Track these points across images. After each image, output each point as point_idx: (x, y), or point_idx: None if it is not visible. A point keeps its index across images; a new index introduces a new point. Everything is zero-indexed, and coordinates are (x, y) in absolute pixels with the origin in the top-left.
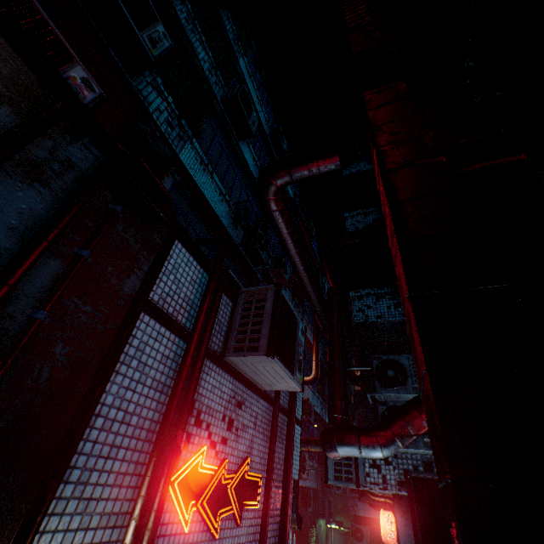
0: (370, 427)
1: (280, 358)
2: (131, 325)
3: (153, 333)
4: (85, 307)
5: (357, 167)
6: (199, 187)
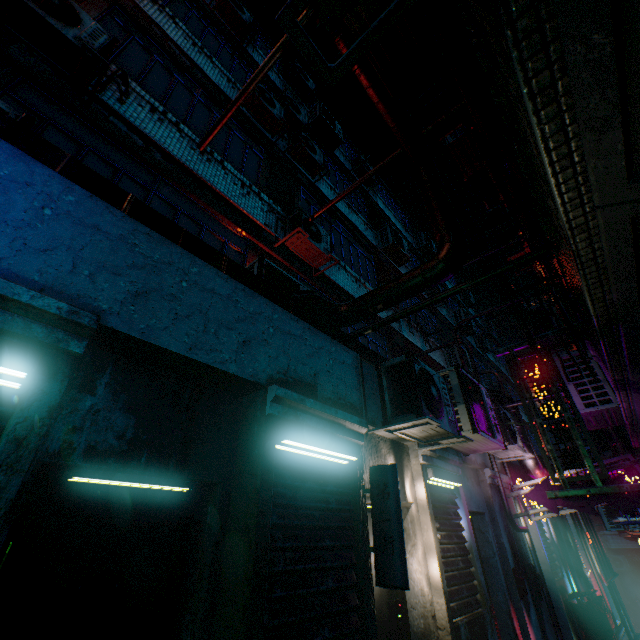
0: None
1: None
2: None
3: None
4: None
5: None
6: None
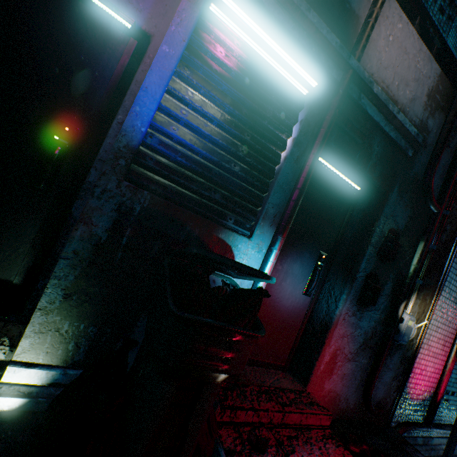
0: None
1: None
2: None
3: None
4: (455, 206)
5: None
6: None
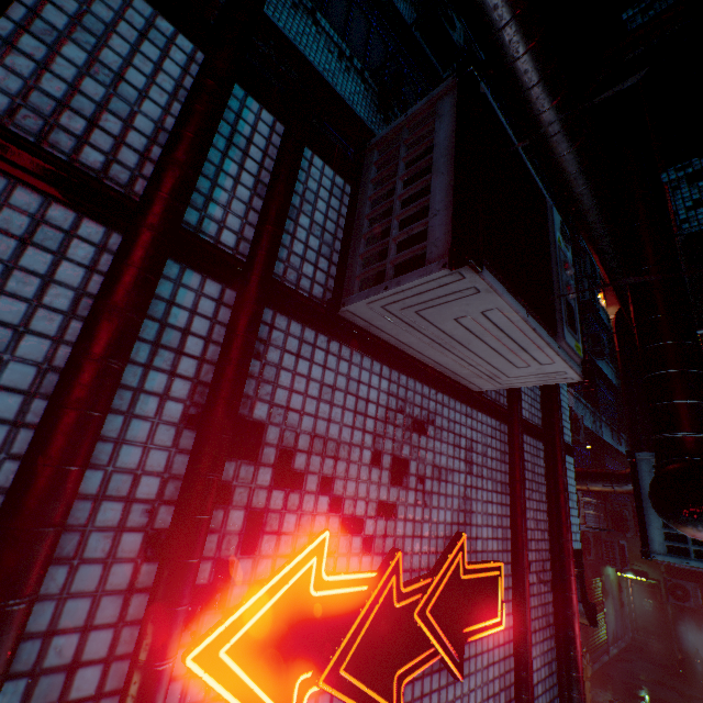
0: None
1: (508, 280)
2: None
3: (5, 219)
4: None
5: None
6: (289, 41)
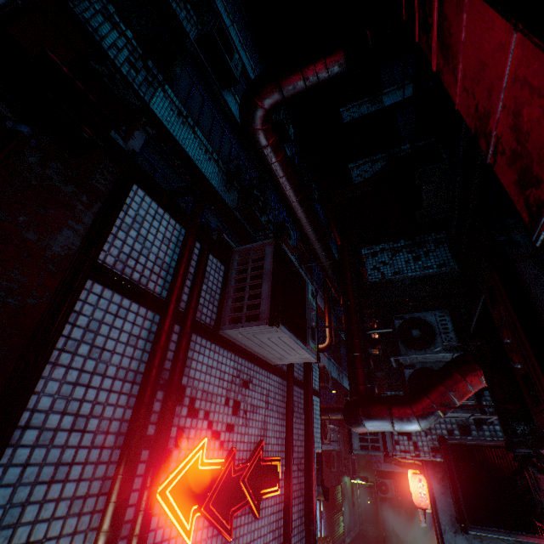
0: (402, 396)
1: (288, 326)
2: (71, 298)
3: (111, 307)
4: None
5: (359, 111)
6: (179, 143)
